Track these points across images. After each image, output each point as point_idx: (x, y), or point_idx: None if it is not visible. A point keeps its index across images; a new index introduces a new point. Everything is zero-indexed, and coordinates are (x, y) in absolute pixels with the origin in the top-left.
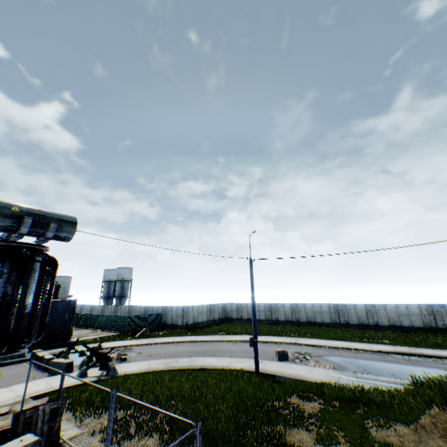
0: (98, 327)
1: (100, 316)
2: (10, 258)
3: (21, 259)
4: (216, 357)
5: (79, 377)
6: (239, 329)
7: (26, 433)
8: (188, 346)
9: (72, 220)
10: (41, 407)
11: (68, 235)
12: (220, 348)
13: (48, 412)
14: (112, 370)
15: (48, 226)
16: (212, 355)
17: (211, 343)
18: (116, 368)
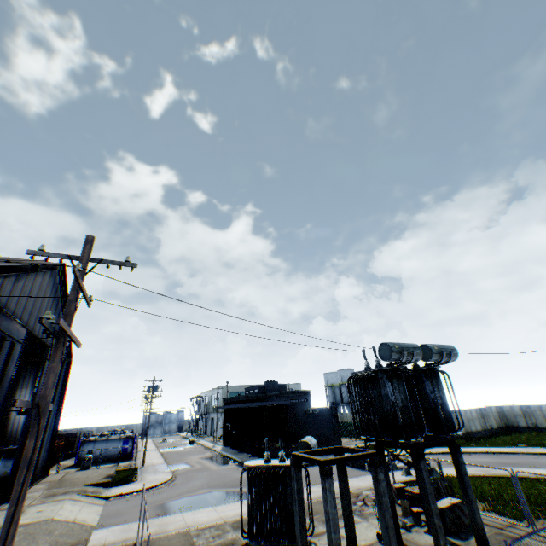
0: (352, 436)
1: (351, 423)
2: (432, 376)
3: (436, 376)
4: (545, 468)
5: (406, 475)
6: (545, 440)
7: (439, 498)
8: (487, 457)
9: (453, 348)
10: (438, 482)
11: (455, 358)
12: (537, 460)
13: (444, 486)
14: (434, 471)
15: (448, 354)
16: (534, 467)
17: (517, 456)
18: (436, 469)
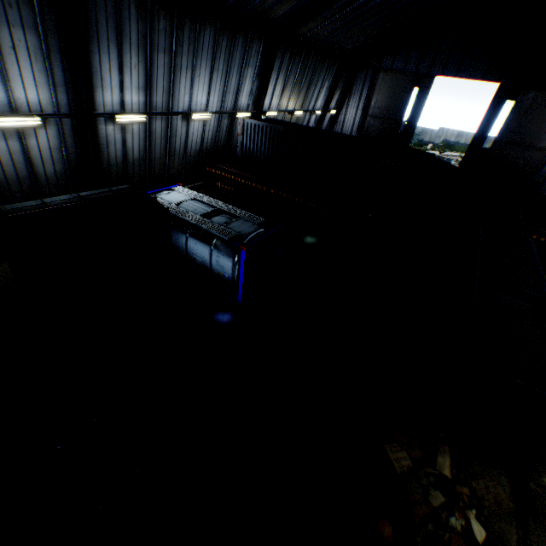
0: None
1: None
2: None
3: None
4: None
5: None
6: None
7: None
8: None
9: None
10: None
11: None
12: None
13: None
14: None
15: None
16: None
17: None
18: None
